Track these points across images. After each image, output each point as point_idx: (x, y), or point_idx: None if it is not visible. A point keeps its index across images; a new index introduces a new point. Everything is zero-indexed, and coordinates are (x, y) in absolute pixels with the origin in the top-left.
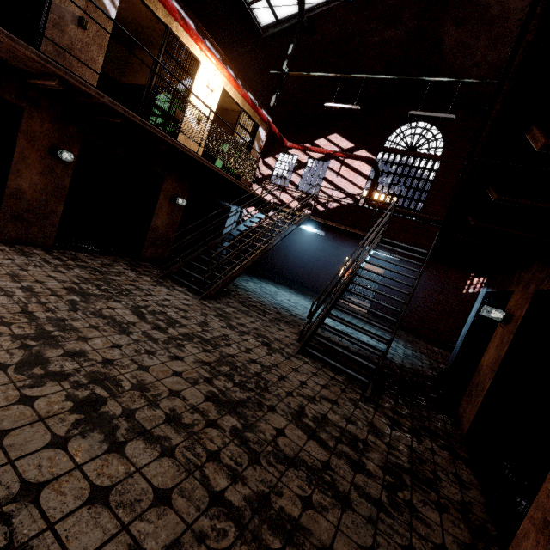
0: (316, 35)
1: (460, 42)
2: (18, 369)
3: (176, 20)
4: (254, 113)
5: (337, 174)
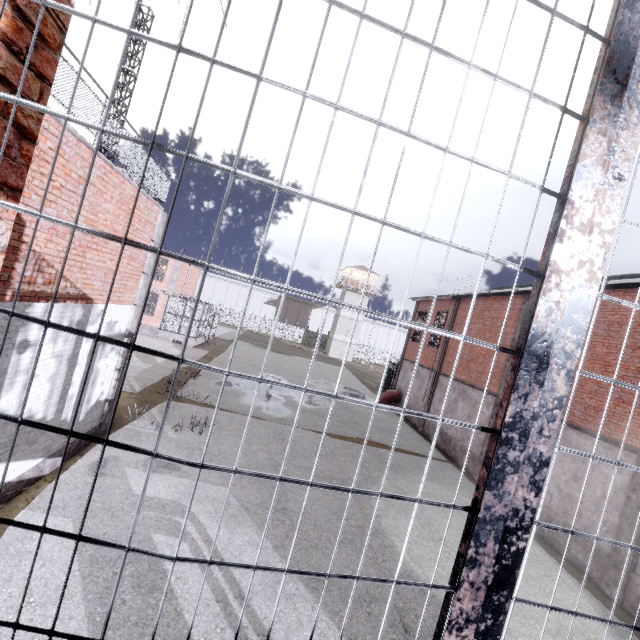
0: None
1: None
2: None
3: None
4: None
5: None
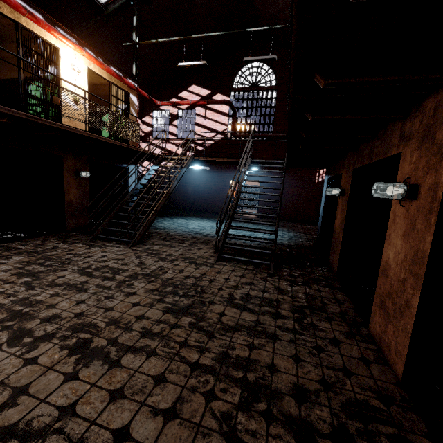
0: (152, 5)
1: None
2: (10, 345)
3: (23, 14)
4: (122, 84)
5: (204, 118)
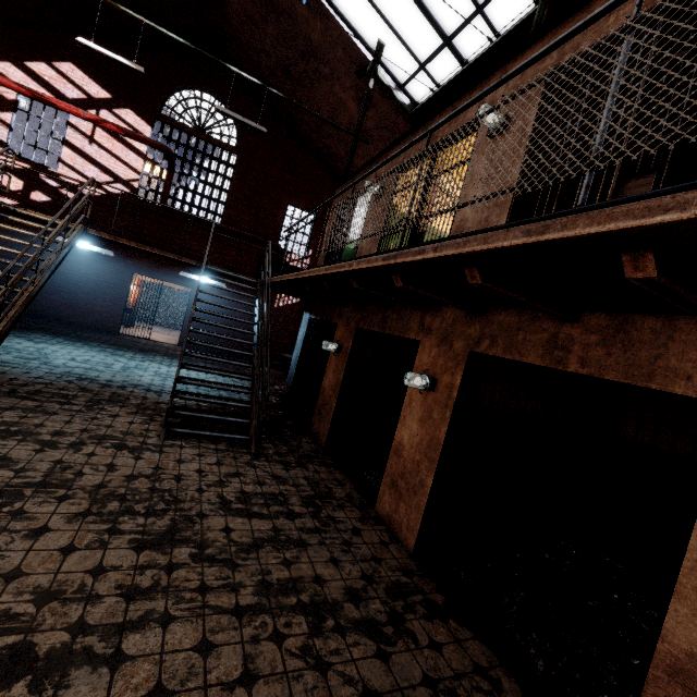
0: None
1: (248, 13)
2: None
3: None
4: None
5: (90, 140)
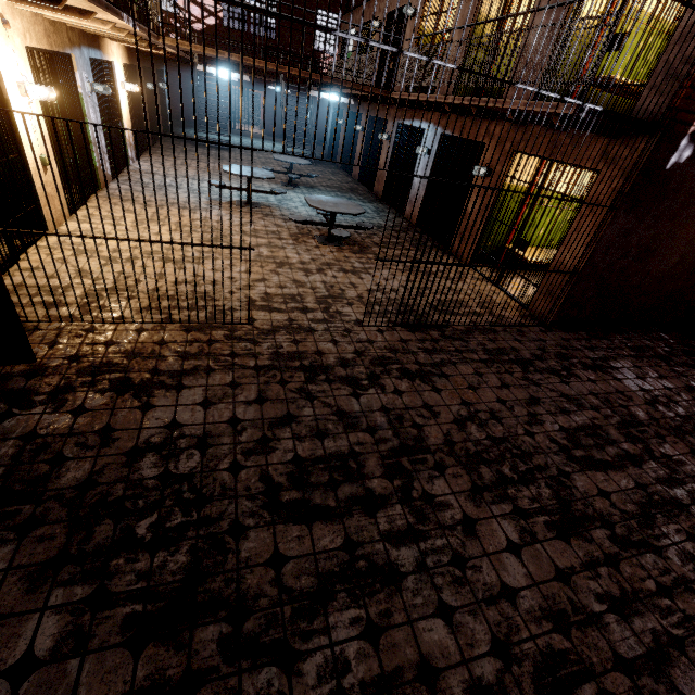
0: None
1: None
2: None
3: None
4: None
5: None
